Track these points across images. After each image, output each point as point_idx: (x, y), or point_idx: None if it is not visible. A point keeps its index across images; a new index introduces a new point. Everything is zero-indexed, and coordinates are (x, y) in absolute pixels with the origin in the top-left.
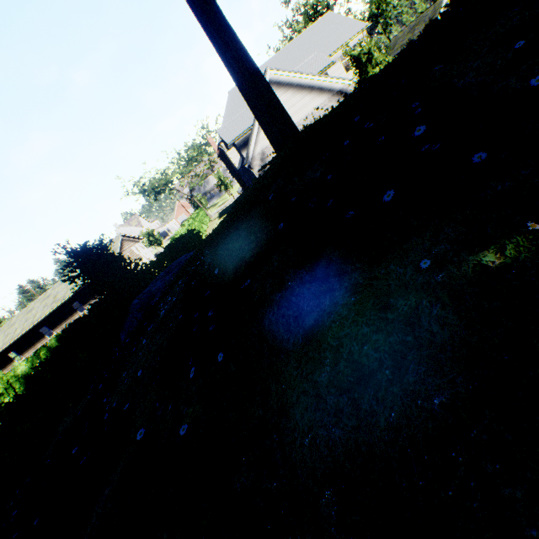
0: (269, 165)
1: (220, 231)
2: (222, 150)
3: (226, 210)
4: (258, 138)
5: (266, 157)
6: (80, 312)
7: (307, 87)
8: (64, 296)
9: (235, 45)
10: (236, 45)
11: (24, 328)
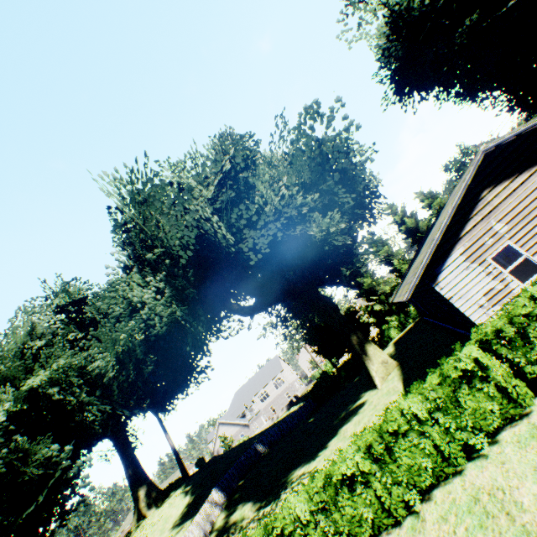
0: None
1: None
2: None
3: None
4: (216, 443)
5: (219, 451)
6: None
7: (233, 423)
8: None
9: None
10: None
11: None
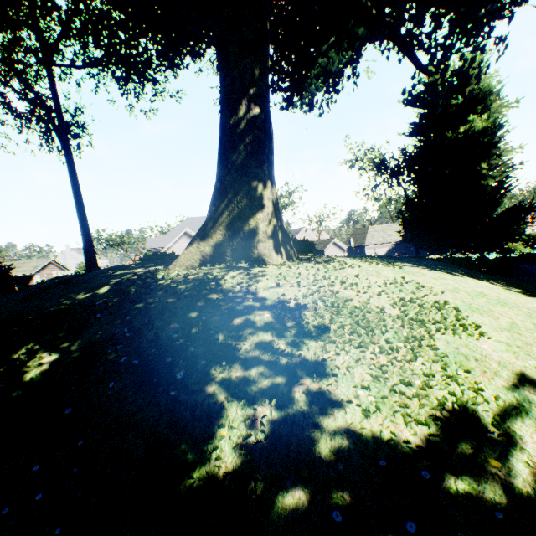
0: None
1: None
2: None
3: None
4: None
5: None
6: None
7: None
8: None
9: (87, 240)
10: (87, 240)
11: None
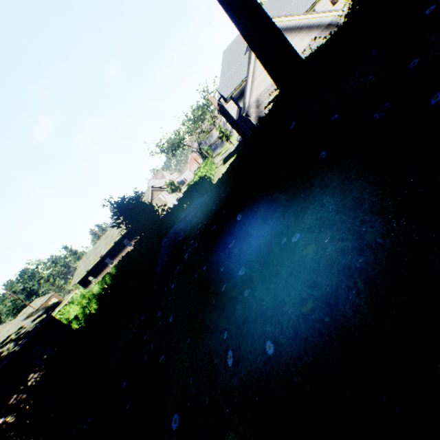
0: (276, 98)
1: (233, 173)
2: (221, 105)
3: (228, 157)
4: (253, 87)
5: (261, 104)
6: (129, 246)
7: (296, 28)
8: (117, 236)
9: None
10: None
11: (95, 260)
